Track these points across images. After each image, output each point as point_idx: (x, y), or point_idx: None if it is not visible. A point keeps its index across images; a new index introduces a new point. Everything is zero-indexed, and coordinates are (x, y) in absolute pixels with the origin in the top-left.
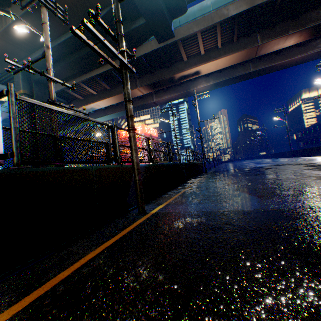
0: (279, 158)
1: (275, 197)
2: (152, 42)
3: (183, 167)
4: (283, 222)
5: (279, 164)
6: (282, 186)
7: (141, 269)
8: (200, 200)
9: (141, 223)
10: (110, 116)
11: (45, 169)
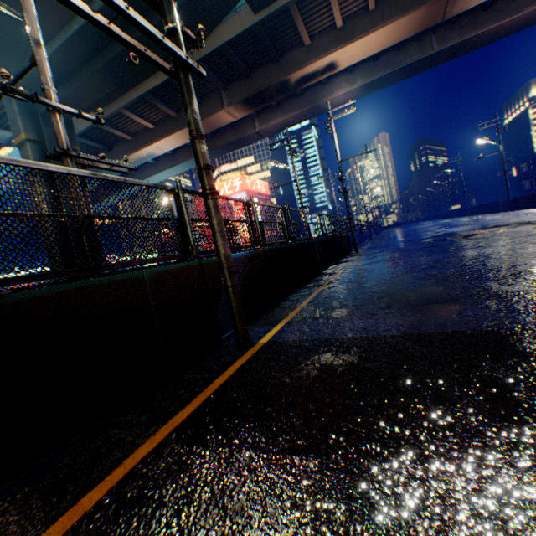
0: (485, 213)
1: (491, 301)
2: (241, 14)
3: (316, 248)
4: (517, 363)
5: (488, 227)
6: (500, 274)
7: (234, 488)
8: (347, 312)
9: (240, 368)
10: (183, 166)
11: (46, 292)
